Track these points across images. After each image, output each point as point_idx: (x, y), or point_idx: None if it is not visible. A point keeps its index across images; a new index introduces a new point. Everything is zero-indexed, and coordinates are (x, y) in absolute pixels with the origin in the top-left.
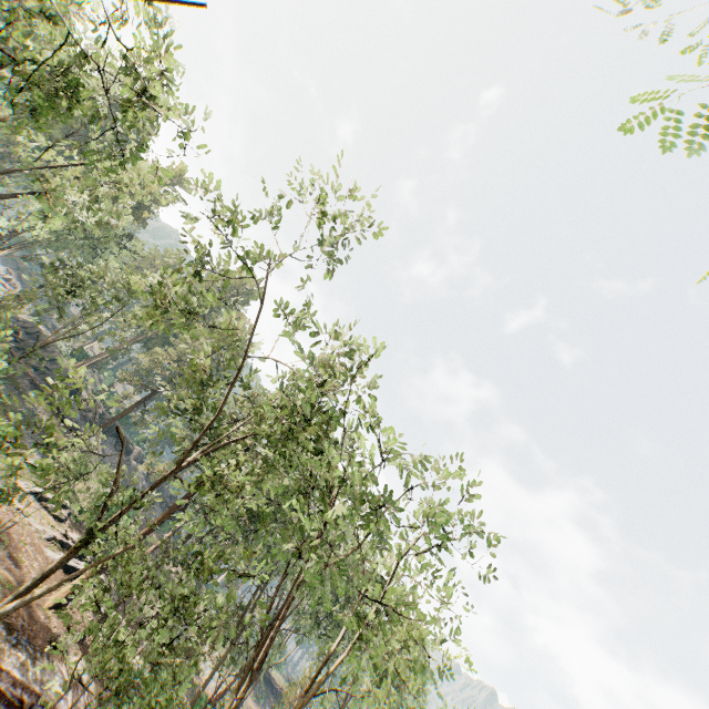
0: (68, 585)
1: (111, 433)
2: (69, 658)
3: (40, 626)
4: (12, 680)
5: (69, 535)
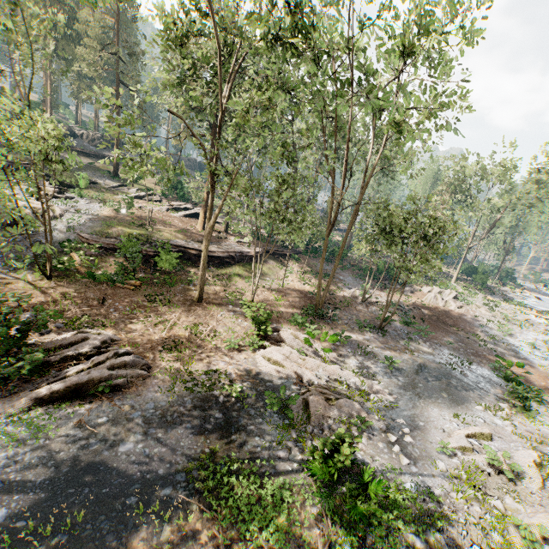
0: (199, 220)
1: (121, 145)
2: (230, 239)
3: None
4: (221, 253)
5: (172, 205)
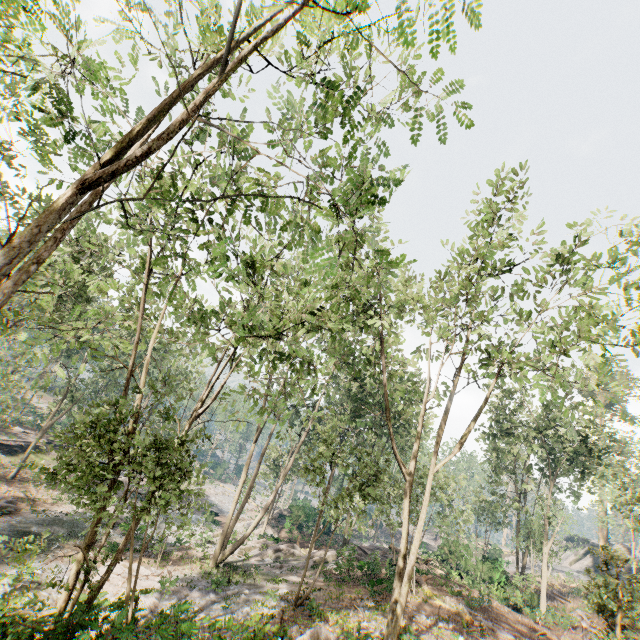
0: None
1: None
2: (14, 429)
3: None
4: (14, 442)
5: None
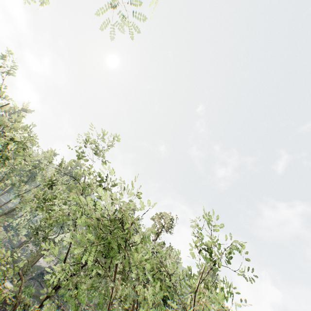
0: None
1: None
2: None
3: None
4: None
5: None
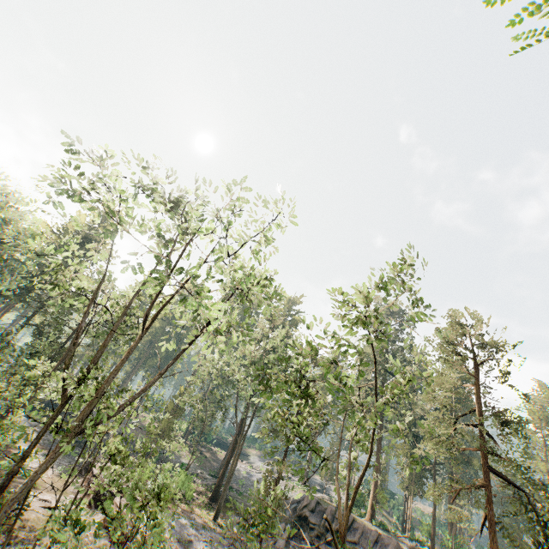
0: None
1: None
2: None
3: None
4: None
5: None
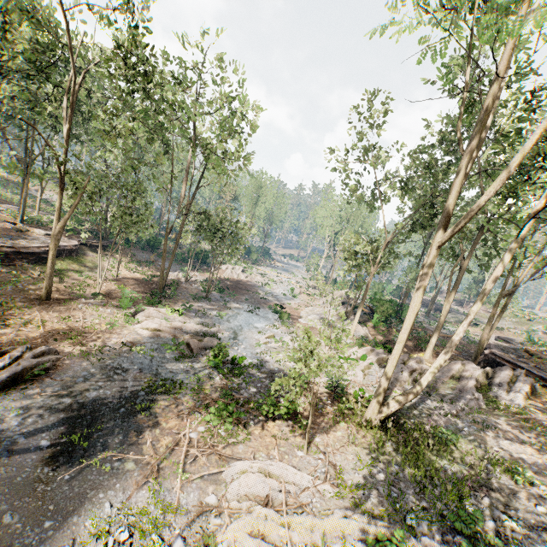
0: None
1: None
2: (33, 232)
3: (2, 229)
4: (36, 248)
5: None
